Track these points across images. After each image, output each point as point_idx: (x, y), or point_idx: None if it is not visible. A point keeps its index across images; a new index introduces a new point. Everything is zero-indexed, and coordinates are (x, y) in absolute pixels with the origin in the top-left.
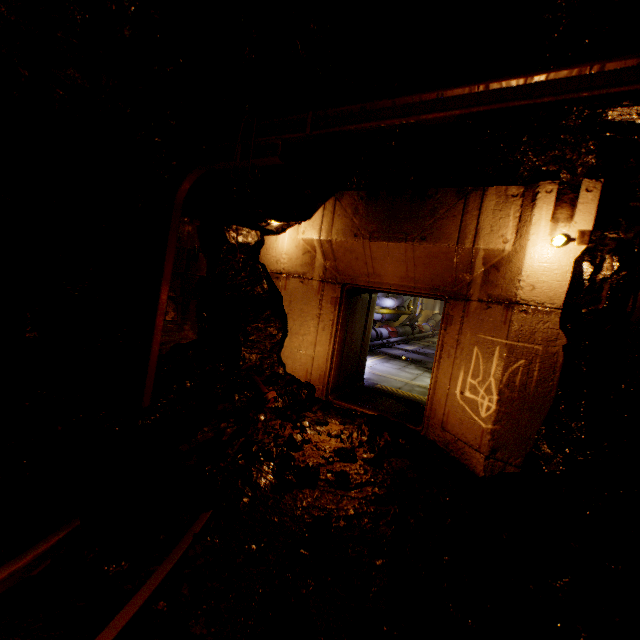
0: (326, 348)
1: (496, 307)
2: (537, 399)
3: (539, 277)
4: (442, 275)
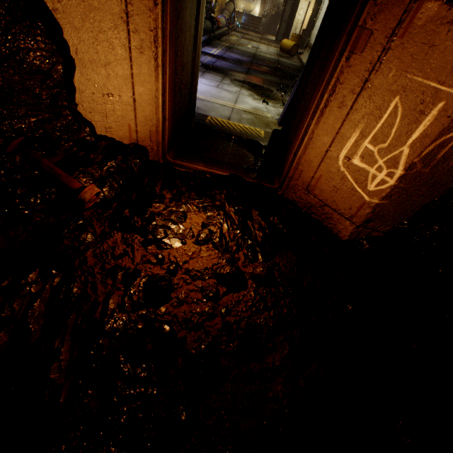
0: (152, 88)
1: None
2: (449, 175)
3: None
4: None
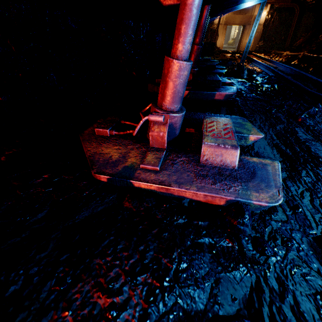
0: (223, 40)
1: None
2: (258, 39)
3: (261, 19)
4: (246, 20)
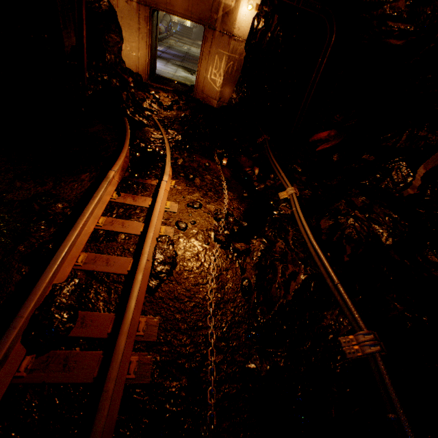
0: (145, 52)
1: (226, 36)
2: (235, 78)
3: (241, 24)
4: (205, 13)
